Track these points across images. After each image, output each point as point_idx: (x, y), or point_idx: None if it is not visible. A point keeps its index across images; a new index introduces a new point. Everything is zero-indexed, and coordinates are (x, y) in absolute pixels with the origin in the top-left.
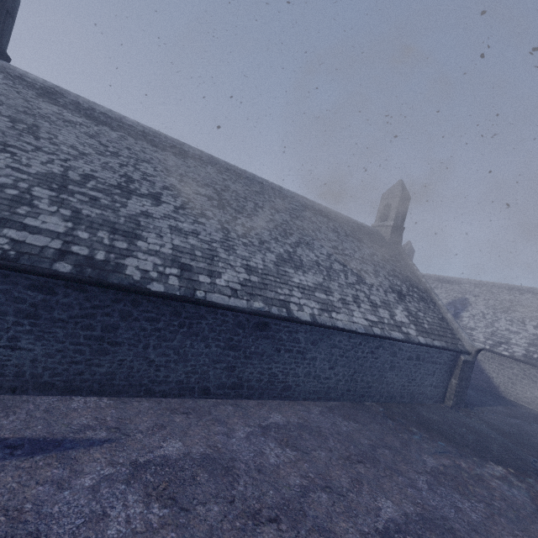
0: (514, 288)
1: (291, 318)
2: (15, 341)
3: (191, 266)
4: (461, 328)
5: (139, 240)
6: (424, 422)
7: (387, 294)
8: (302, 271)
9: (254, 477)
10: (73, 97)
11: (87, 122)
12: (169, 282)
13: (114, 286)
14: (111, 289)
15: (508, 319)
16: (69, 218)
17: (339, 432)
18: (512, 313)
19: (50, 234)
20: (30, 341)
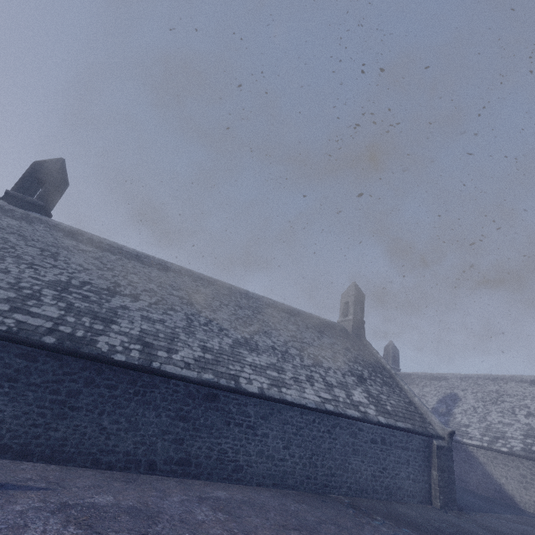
0: (498, 378)
1: (238, 389)
2: None
3: (153, 344)
4: (430, 411)
5: (114, 324)
6: (395, 514)
7: (345, 377)
8: (256, 353)
9: (174, 524)
10: (89, 236)
11: (95, 250)
12: (131, 354)
13: (85, 354)
14: (82, 357)
15: (499, 411)
16: (63, 308)
17: (284, 509)
18: (501, 403)
19: (46, 318)
20: (4, 402)
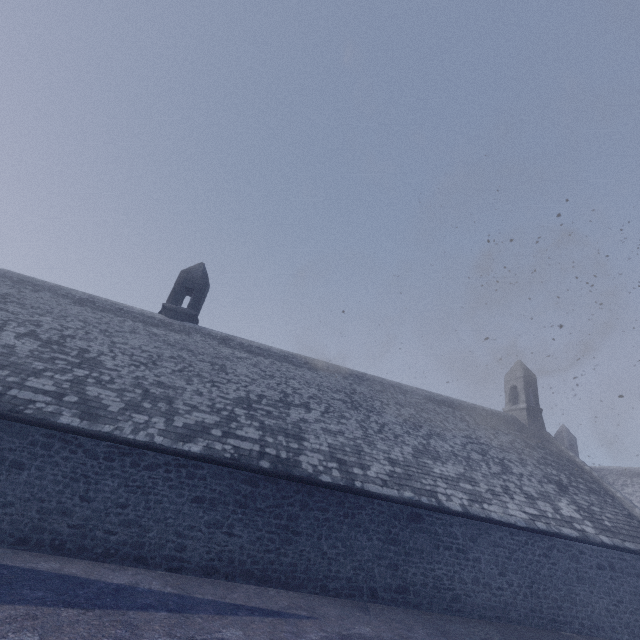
0: None
1: (442, 507)
2: (231, 528)
3: (345, 460)
4: None
5: (305, 441)
6: None
7: (542, 485)
8: (440, 462)
9: None
10: (239, 340)
11: (249, 356)
12: (333, 474)
13: (297, 477)
14: (295, 481)
15: None
16: (259, 428)
17: None
18: None
19: (252, 441)
20: (241, 528)
